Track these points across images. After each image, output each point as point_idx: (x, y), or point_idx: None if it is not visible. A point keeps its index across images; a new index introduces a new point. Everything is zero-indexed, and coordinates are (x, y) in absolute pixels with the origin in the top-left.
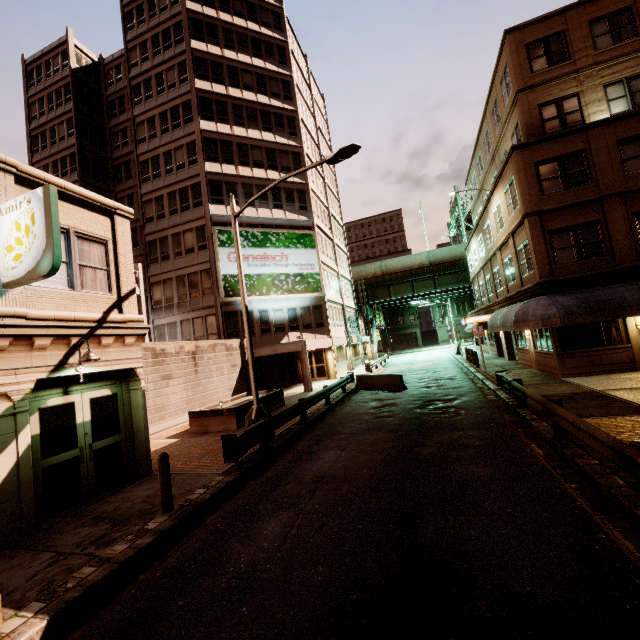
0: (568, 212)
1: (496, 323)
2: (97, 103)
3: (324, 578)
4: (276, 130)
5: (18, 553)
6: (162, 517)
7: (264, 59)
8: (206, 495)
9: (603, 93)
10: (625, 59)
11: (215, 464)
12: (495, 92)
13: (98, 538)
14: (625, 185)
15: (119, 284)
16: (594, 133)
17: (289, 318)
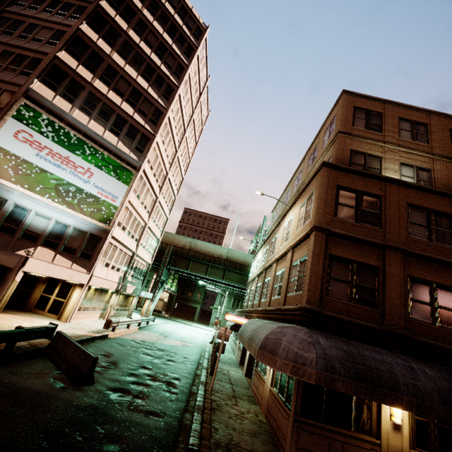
0: (353, 245)
1: (245, 334)
2: None
3: None
4: (153, 84)
5: None
6: None
7: (174, 41)
8: None
9: (399, 167)
10: (418, 153)
11: None
12: (318, 140)
13: None
14: (407, 245)
15: None
16: (391, 187)
17: (52, 231)
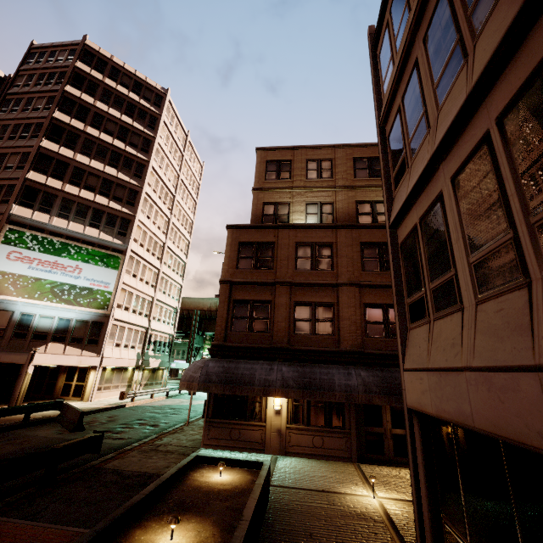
0: (252, 288)
1: None
2: None
3: None
4: (122, 168)
5: None
6: None
7: (134, 119)
8: None
9: (305, 208)
10: (322, 190)
11: None
12: None
13: None
14: (293, 277)
15: None
16: (283, 232)
17: (58, 328)
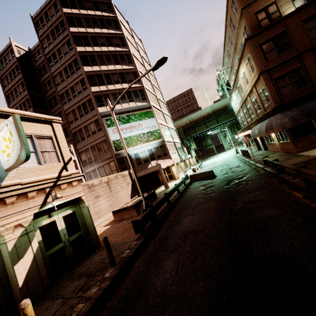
0: (283, 66)
1: (255, 133)
2: (33, 71)
3: (205, 289)
4: (121, 63)
5: (45, 301)
6: (111, 269)
7: (107, 28)
8: (130, 253)
9: None
10: None
11: (131, 235)
12: (229, 13)
13: (82, 286)
14: (311, 44)
15: (63, 157)
16: (288, 20)
17: (149, 154)
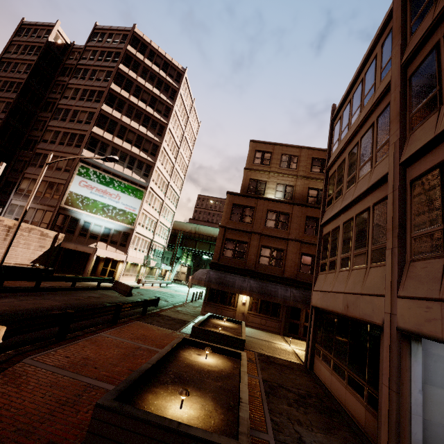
0: (237, 233)
1: None
2: (56, 64)
3: None
4: (150, 128)
5: None
6: None
7: (161, 91)
8: None
9: (276, 186)
10: (289, 176)
11: None
12: None
13: None
14: (263, 230)
15: None
16: (260, 201)
17: (104, 233)
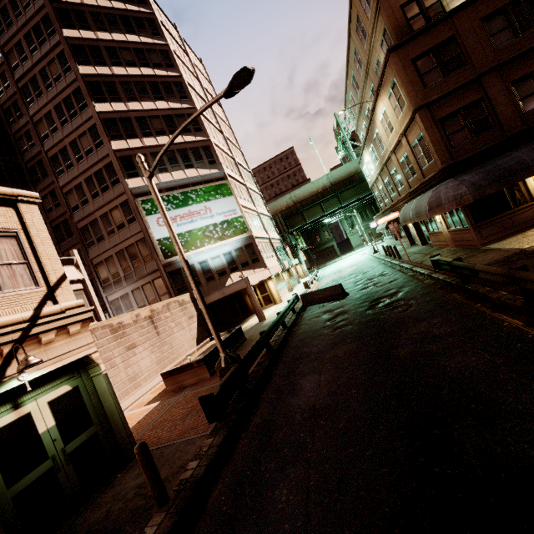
0: (452, 98)
1: (408, 216)
2: None
3: None
4: (167, 97)
5: None
6: (159, 515)
7: (137, 34)
8: (200, 469)
9: None
10: None
11: (200, 424)
12: (355, 9)
13: None
14: (497, 59)
15: (45, 274)
16: (458, 18)
17: (227, 262)
